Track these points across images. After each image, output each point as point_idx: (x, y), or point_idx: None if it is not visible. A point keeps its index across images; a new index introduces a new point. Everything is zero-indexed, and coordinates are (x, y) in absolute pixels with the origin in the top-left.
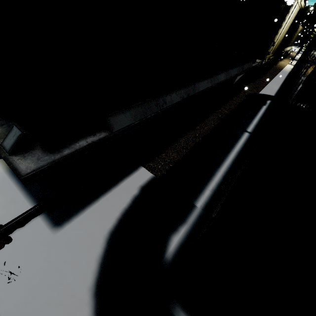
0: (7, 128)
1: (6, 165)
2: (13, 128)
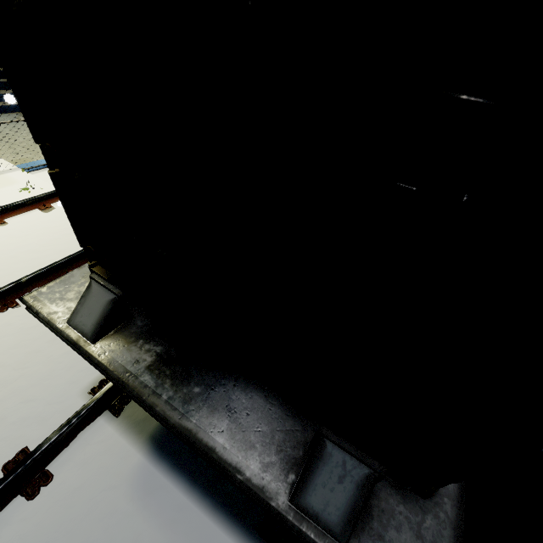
0: (251, 417)
1: (137, 433)
2: (325, 450)
